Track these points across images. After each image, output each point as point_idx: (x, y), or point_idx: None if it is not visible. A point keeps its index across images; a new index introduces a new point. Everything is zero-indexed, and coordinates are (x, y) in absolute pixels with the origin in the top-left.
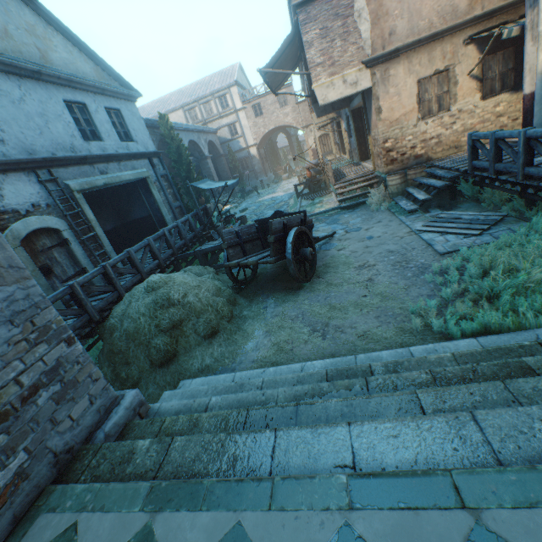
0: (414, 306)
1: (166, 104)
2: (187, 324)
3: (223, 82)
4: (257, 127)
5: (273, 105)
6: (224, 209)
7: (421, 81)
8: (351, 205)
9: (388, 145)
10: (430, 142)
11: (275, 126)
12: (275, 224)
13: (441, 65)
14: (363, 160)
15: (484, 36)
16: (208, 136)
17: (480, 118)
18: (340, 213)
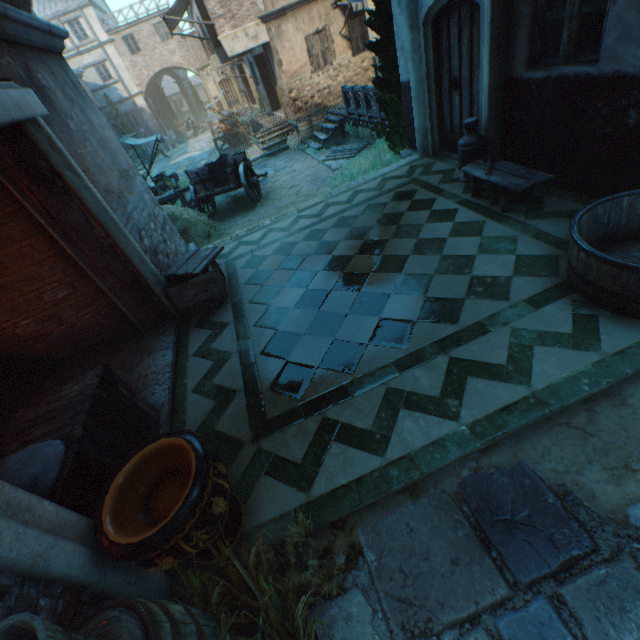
0: (321, 194)
1: None
2: (191, 232)
3: None
4: (138, 69)
5: (153, 38)
6: None
7: (308, 38)
8: (275, 152)
9: (293, 95)
10: (324, 93)
11: (162, 68)
12: (230, 160)
13: (320, 25)
14: (275, 110)
15: (345, 3)
16: None
17: (354, 72)
18: (267, 160)
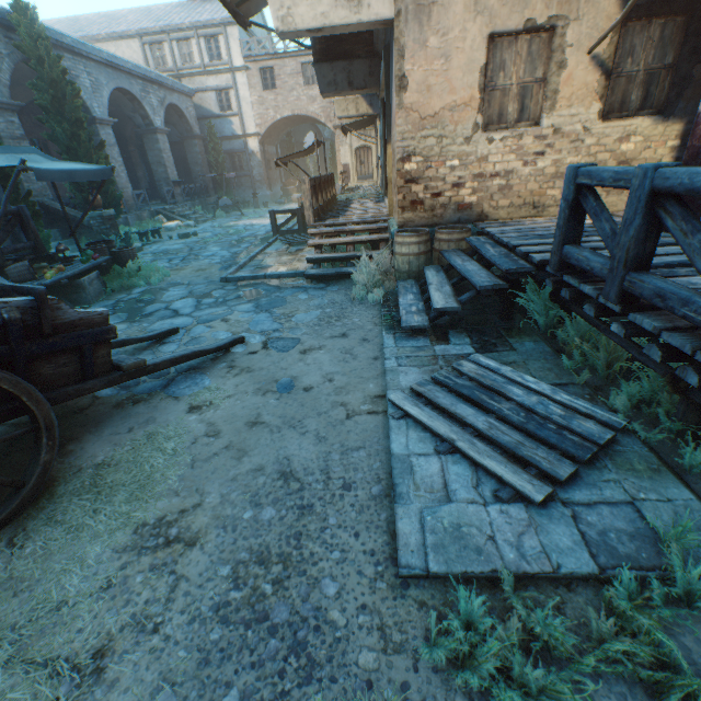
0: None
1: (114, 23)
2: None
3: (218, 13)
4: (265, 107)
5: (295, 77)
6: (165, 226)
7: (497, 39)
8: (328, 274)
9: (411, 167)
10: (491, 183)
11: (293, 113)
12: None
13: (543, 12)
14: None
15: None
16: (171, 96)
17: (591, 156)
18: (299, 288)
